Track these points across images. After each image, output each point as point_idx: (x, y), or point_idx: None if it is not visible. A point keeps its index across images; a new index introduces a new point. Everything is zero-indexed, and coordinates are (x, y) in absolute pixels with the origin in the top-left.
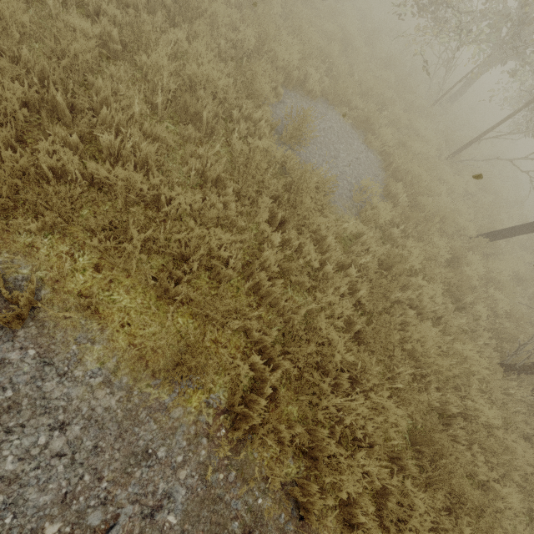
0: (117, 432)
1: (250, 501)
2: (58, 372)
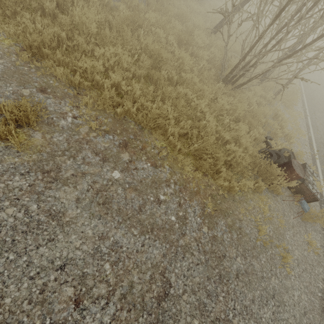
0: None
1: (45, 80)
2: None
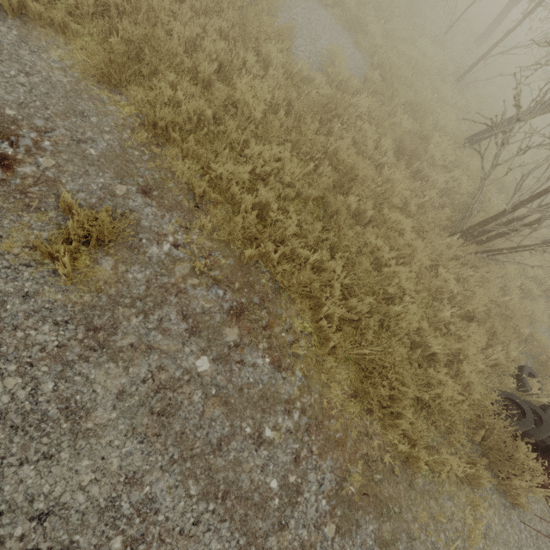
0: (64, 95)
1: (156, 176)
2: (31, 50)
